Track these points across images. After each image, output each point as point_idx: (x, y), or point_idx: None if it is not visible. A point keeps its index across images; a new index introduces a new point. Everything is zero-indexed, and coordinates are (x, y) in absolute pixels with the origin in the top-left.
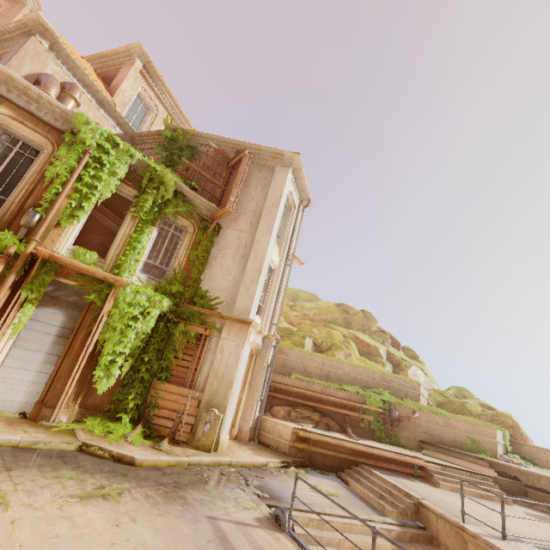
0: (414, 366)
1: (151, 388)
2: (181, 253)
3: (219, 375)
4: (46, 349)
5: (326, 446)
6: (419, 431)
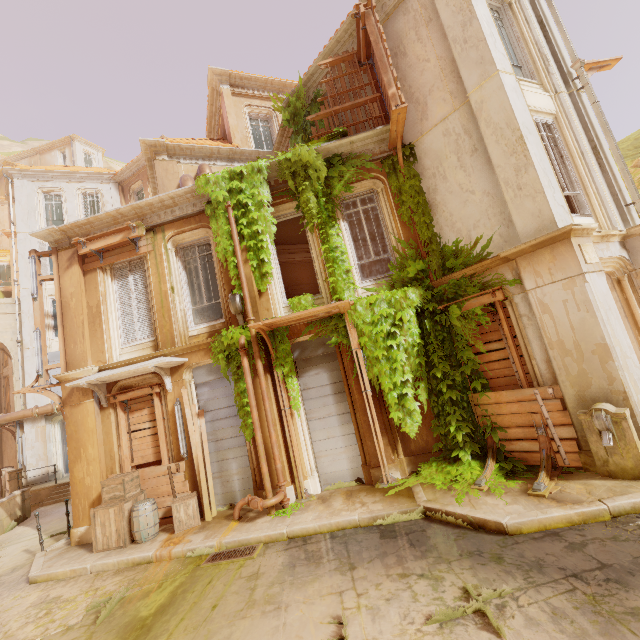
0: None
1: (472, 406)
2: (390, 224)
3: (568, 347)
4: (334, 411)
5: None
6: None
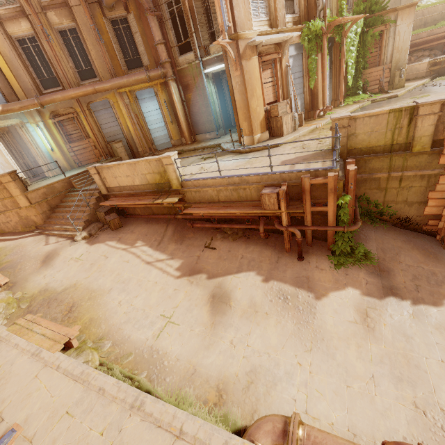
0: None
1: (362, 75)
2: None
3: (399, 49)
4: (328, 77)
5: None
6: None
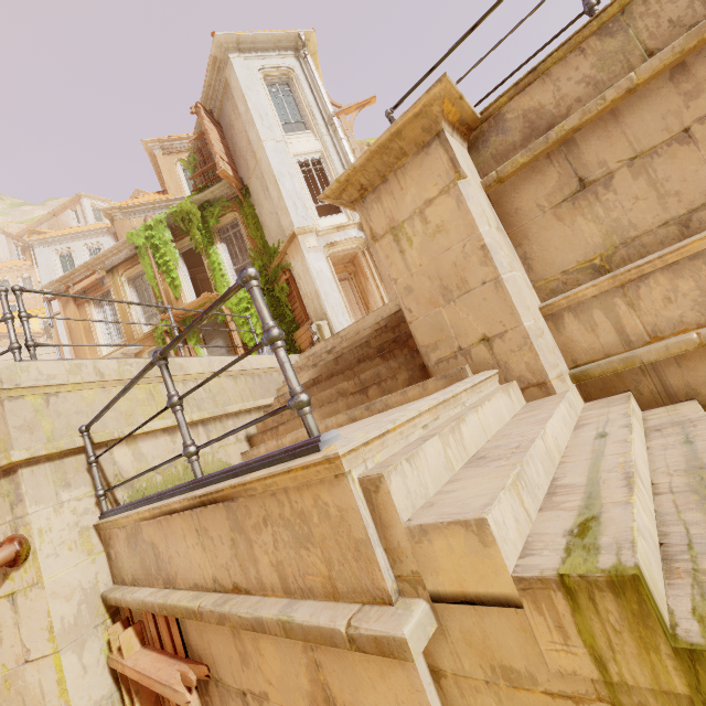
0: None
1: (294, 342)
2: (246, 240)
3: (309, 295)
4: None
5: None
6: None
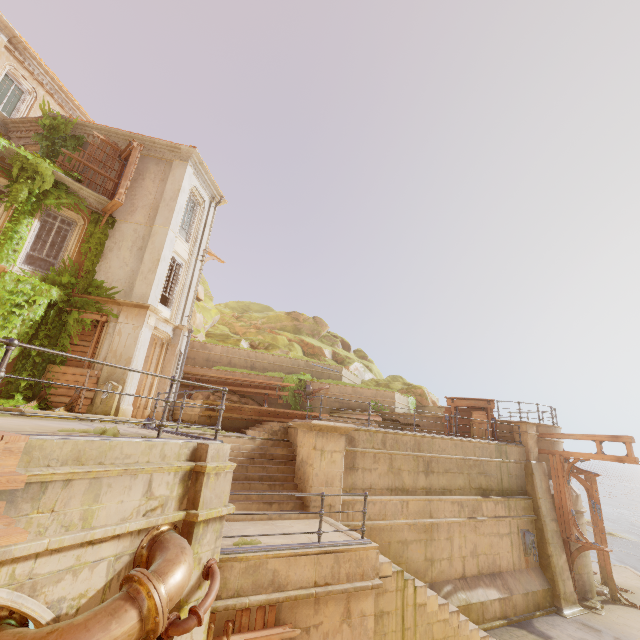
0: (357, 362)
1: (46, 371)
2: (71, 246)
3: (118, 354)
4: None
5: (234, 412)
6: (331, 401)
